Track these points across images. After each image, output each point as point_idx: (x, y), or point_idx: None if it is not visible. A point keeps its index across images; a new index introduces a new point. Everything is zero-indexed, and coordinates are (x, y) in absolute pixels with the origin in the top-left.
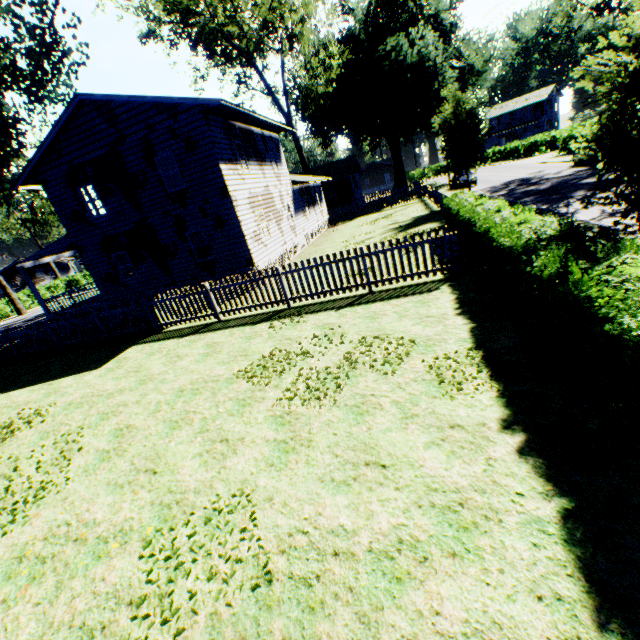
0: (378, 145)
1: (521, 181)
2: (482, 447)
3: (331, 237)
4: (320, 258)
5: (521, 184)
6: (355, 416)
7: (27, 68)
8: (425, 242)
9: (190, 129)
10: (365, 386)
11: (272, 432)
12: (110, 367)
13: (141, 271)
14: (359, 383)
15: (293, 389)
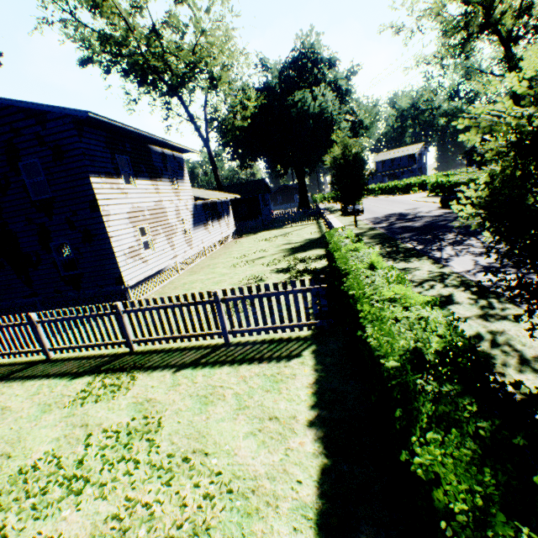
0: (286, 172)
1: (399, 215)
2: None
3: (230, 250)
4: (169, 298)
5: (399, 218)
6: None
7: None
8: (289, 292)
9: (59, 138)
10: None
11: None
12: None
13: None
14: None
15: None
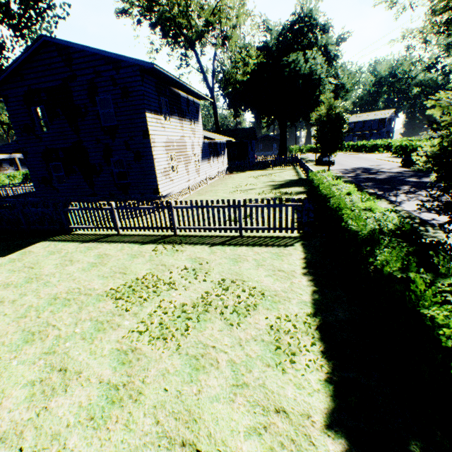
0: (272, 124)
1: (365, 169)
2: (302, 451)
3: (225, 182)
4: (206, 201)
5: (364, 171)
6: (191, 370)
7: (18, 11)
8: (289, 206)
9: (128, 81)
10: (210, 334)
11: (110, 371)
12: (13, 258)
13: (70, 180)
14: (206, 329)
15: (148, 321)
